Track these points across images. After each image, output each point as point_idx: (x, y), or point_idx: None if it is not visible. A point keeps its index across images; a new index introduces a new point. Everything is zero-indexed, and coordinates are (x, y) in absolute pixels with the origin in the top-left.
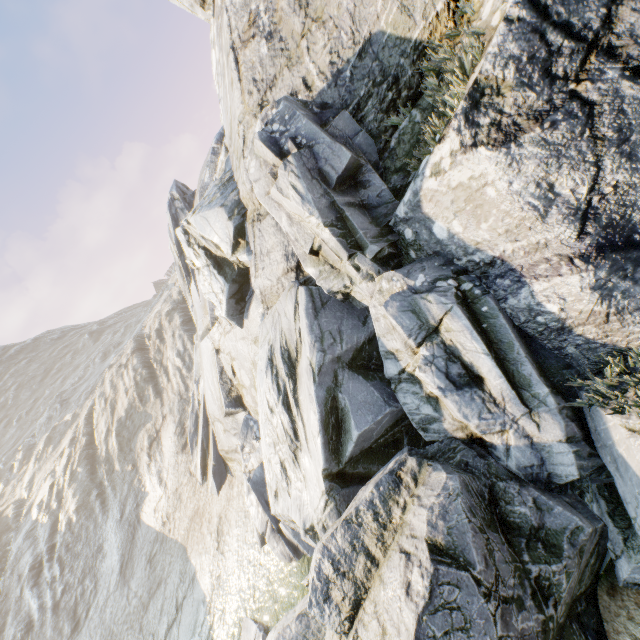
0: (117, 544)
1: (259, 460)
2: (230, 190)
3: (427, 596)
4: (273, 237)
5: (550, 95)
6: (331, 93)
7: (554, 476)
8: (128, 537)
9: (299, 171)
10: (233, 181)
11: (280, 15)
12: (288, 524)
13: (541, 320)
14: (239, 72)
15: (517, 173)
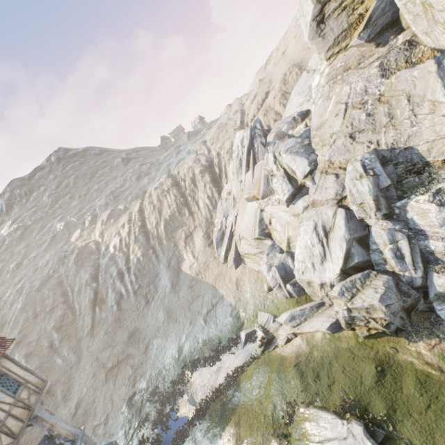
0: (168, 276)
1: (279, 261)
2: (310, 151)
3: (383, 292)
4: (332, 184)
5: None
6: (387, 153)
7: (413, 285)
8: (175, 275)
9: (372, 182)
10: (311, 146)
11: (377, 112)
12: (300, 283)
13: (427, 249)
14: (344, 115)
15: (439, 214)
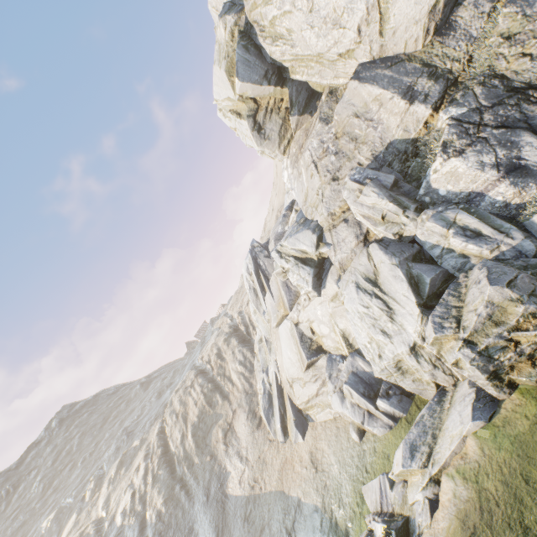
0: (208, 519)
1: (348, 373)
2: (309, 223)
3: (487, 272)
4: (346, 231)
5: (470, 139)
6: (374, 164)
7: (527, 255)
8: (218, 510)
9: (374, 185)
10: (308, 220)
11: (341, 145)
12: (389, 379)
13: (497, 205)
14: (317, 170)
15: (468, 161)
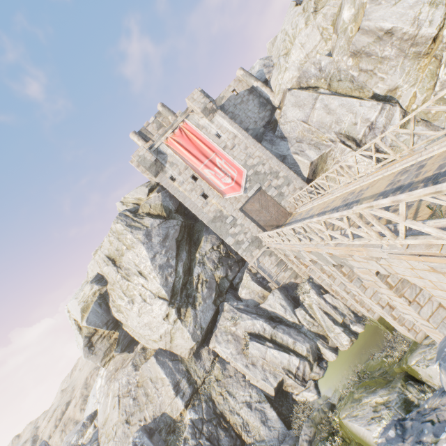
0: None
1: None
2: None
3: None
4: None
5: (196, 441)
6: (153, 423)
7: None
8: None
9: None
10: None
11: (139, 394)
12: None
13: None
14: (119, 405)
15: None
